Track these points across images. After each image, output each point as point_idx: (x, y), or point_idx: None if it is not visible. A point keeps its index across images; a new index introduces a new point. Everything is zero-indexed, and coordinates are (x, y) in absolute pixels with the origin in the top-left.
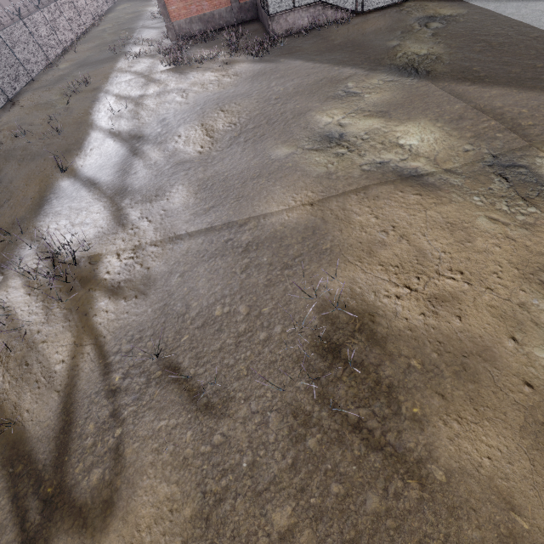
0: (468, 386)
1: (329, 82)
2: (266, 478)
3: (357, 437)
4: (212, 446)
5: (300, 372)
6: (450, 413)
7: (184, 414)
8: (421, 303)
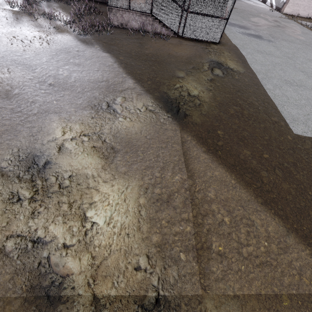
0: None
1: (106, 87)
2: None
3: None
4: None
5: None
6: None
7: None
8: None
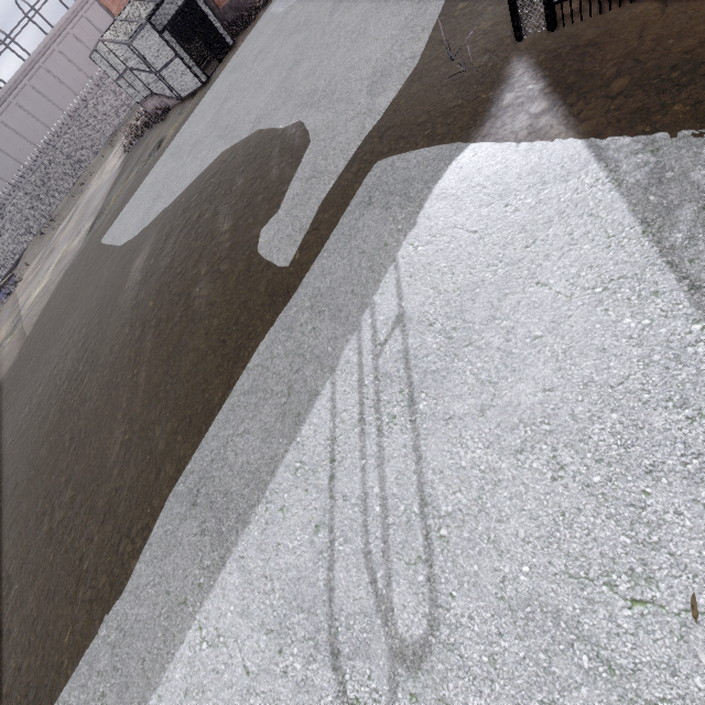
0: None
1: (92, 212)
2: None
3: None
4: None
5: None
6: None
7: None
8: None
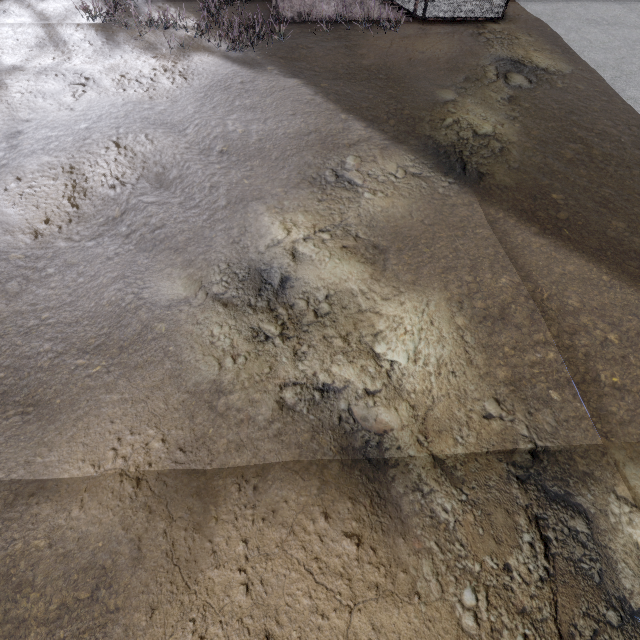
0: None
1: (320, 142)
2: None
3: None
4: None
5: None
6: None
7: None
8: None
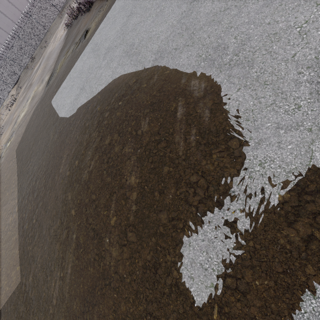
0: None
1: (49, 69)
2: None
3: None
4: None
5: None
6: None
7: None
8: None
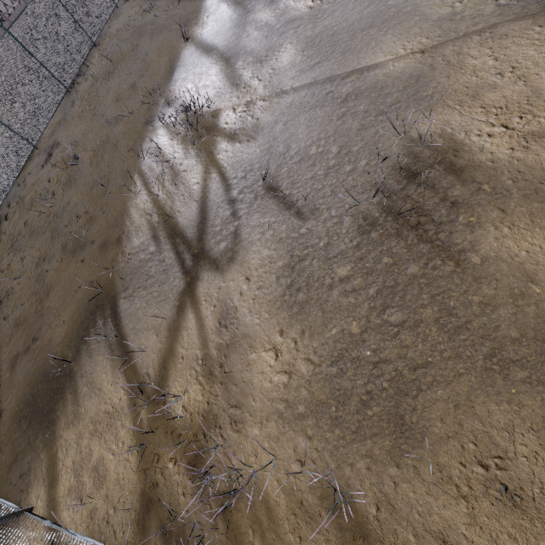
0: (533, 205)
1: None
2: (336, 251)
3: (413, 233)
4: (299, 234)
5: (376, 191)
6: (505, 222)
7: (280, 216)
8: (513, 140)
